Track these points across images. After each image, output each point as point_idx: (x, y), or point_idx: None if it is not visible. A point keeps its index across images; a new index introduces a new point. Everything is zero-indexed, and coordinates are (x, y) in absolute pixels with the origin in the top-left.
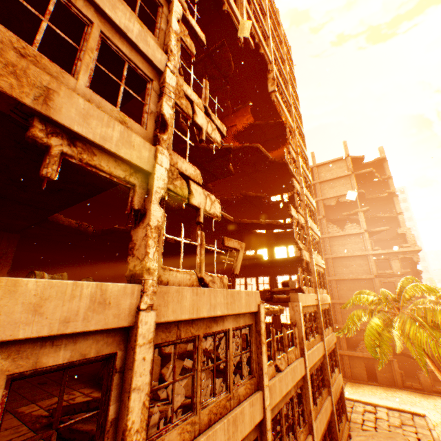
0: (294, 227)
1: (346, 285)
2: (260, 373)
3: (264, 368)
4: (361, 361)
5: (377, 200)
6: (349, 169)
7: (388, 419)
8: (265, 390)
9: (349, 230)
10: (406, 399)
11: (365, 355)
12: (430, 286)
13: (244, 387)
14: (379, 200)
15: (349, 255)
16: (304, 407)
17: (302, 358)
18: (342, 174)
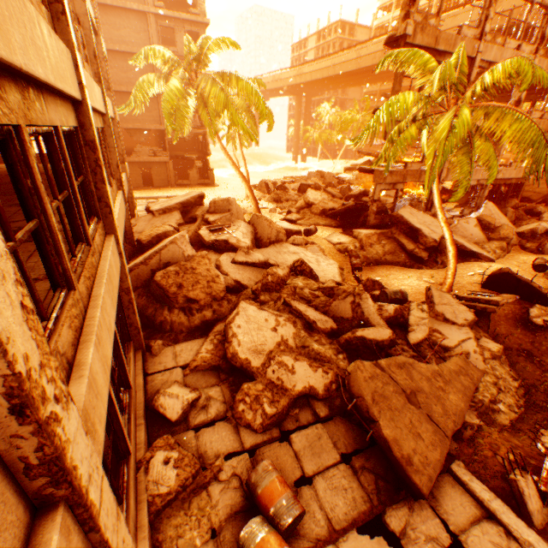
0: None
1: (118, 63)
2: (60, 13)
3: (66, 4)
4: (138, 168)
5: None
6: None
7: None
8: (77, 54)
9: None
10: (180, 193)
11: (143, 160)
12: (235, 41)
13: (36, 0)
14: None
15: (122, 7)
16: (110, 161)
17: (101, 89)
18: None
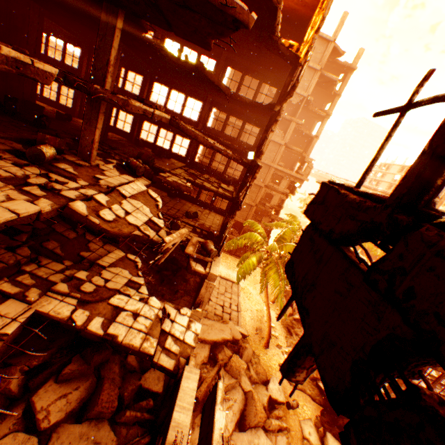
0: (248, 192)
1: None
2: None
3: None
4: None
5: (312, 112)
6: (322, 61)
7: (219, 287)
8: None
9: (273, 135)
10: (232, 265)
11: None
12: None
13: None
14: (314, 113)
15: None
16: None
17: None
18: (312, 64)
